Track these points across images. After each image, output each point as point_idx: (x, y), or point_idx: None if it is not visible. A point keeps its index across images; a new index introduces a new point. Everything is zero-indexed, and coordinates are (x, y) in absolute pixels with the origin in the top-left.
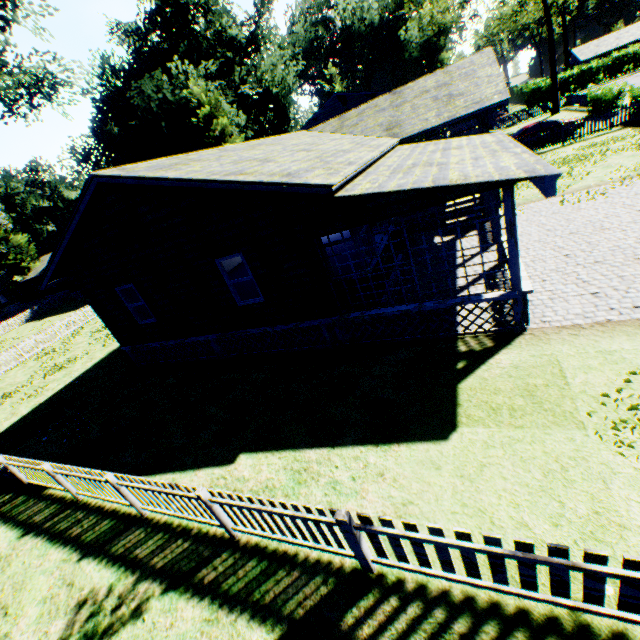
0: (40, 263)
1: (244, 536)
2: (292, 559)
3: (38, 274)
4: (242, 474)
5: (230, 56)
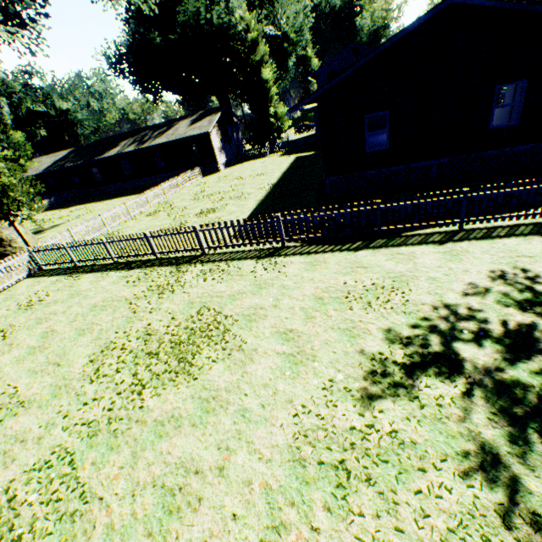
0: (36, 164)
1: None
2: None
3: (42, 171)
4: None
5: None
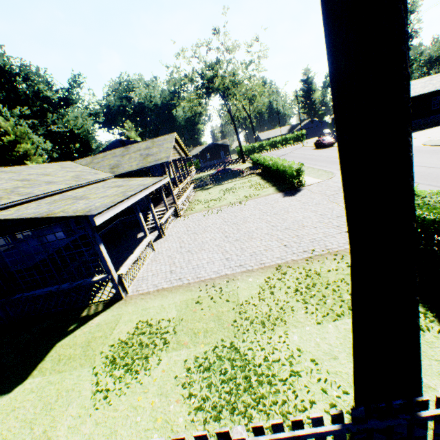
0: None
1: None
2: None
3: None
4: None
5: (46, 106)
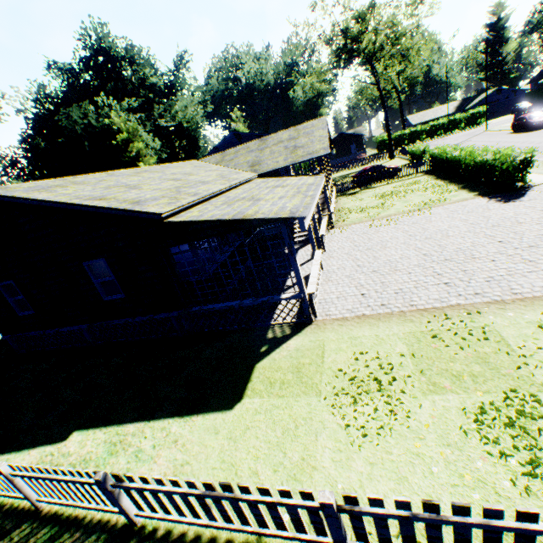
0: None
1: (48, 506)
2: (80, 522)
3: None
4: (69, 450)
5: (151, 96)
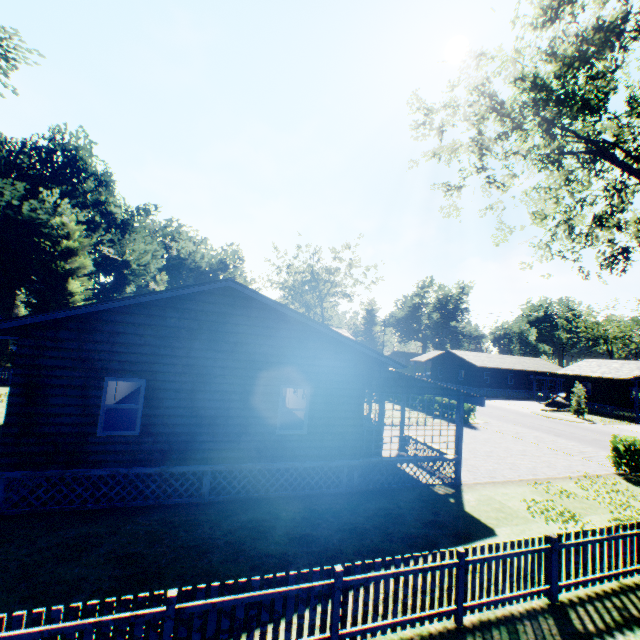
0: None
1: (464, 620)
2: (514, 616)
3: None
4: None
5: (98, 219)
